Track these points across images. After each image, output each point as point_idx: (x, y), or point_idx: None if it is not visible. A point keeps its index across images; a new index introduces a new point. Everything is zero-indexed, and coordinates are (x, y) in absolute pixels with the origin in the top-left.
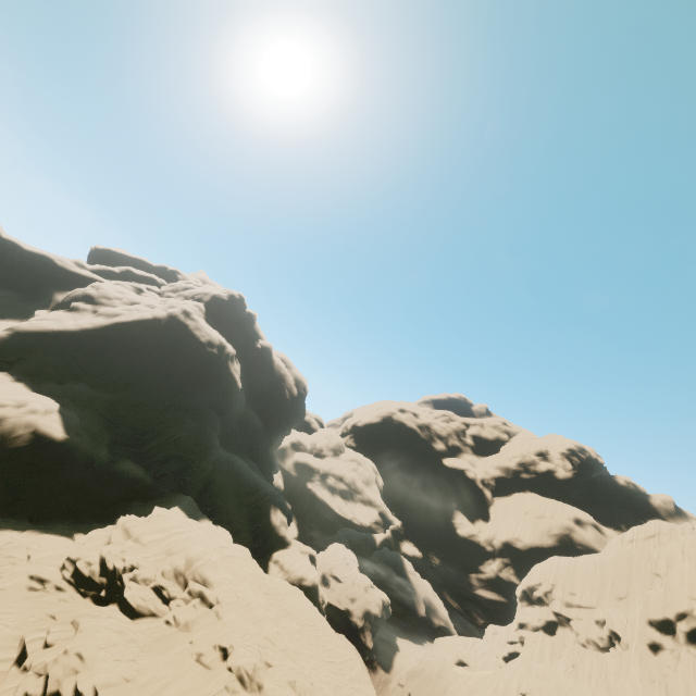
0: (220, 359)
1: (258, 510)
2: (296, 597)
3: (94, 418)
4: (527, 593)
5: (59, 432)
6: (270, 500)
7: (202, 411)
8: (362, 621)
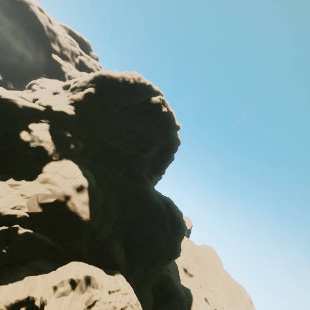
0: None
1: None
2: None
3: None
4: (30, 85)
5: None
6: None
7: None
8: None
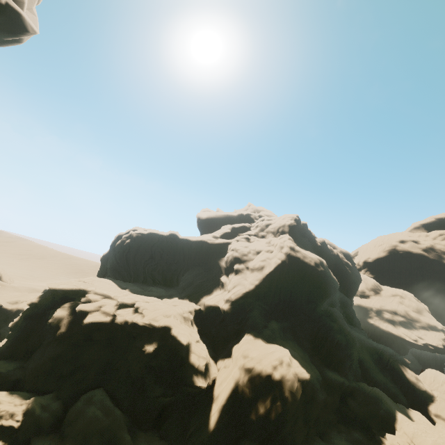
0: (326, 273)
1: (392, 371)
2: None
3: (294, 345)
4: None
5: (305, 373)
6: (394, 360)
7: (330, 311)
8: None
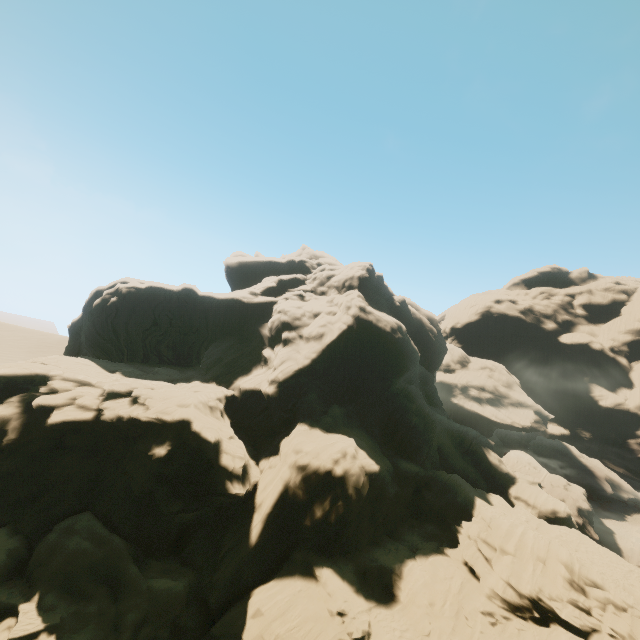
0: (405, 341)
1: (474, 455)
2: (586, 541)
3: (362, 433)
4: None
5: (374, 465)
6: (477, 443)
7: (407, 390)
8: (580, 518)
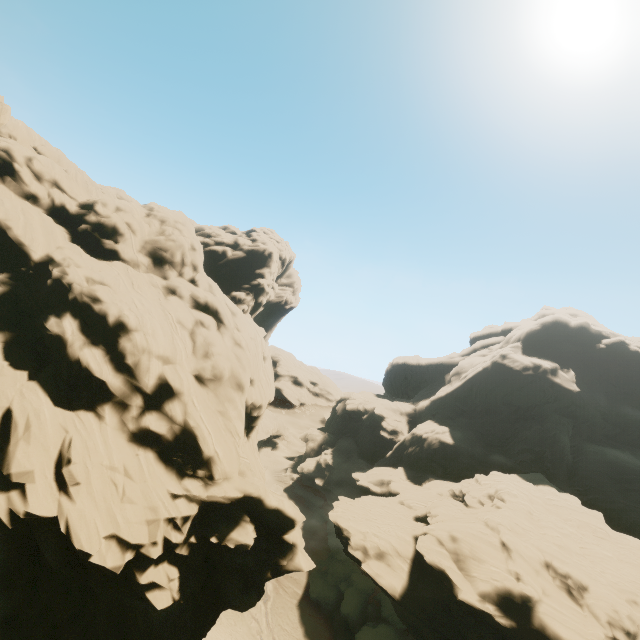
0: (537, 376)
1: None
2: None
3: (471, 433)
4: None
5: (449, 440)
6: None
7: (545, 417)
8: None
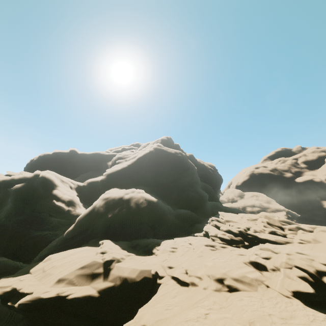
0: (183, 158)
1: None
2: None
3: (155, 196)
4: None
5: (153, 198)
6: None
7: (189, 183)
8: None
